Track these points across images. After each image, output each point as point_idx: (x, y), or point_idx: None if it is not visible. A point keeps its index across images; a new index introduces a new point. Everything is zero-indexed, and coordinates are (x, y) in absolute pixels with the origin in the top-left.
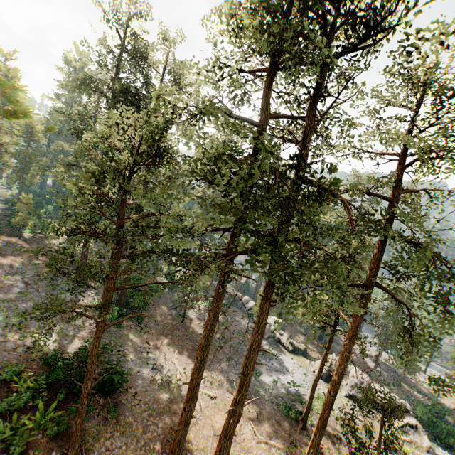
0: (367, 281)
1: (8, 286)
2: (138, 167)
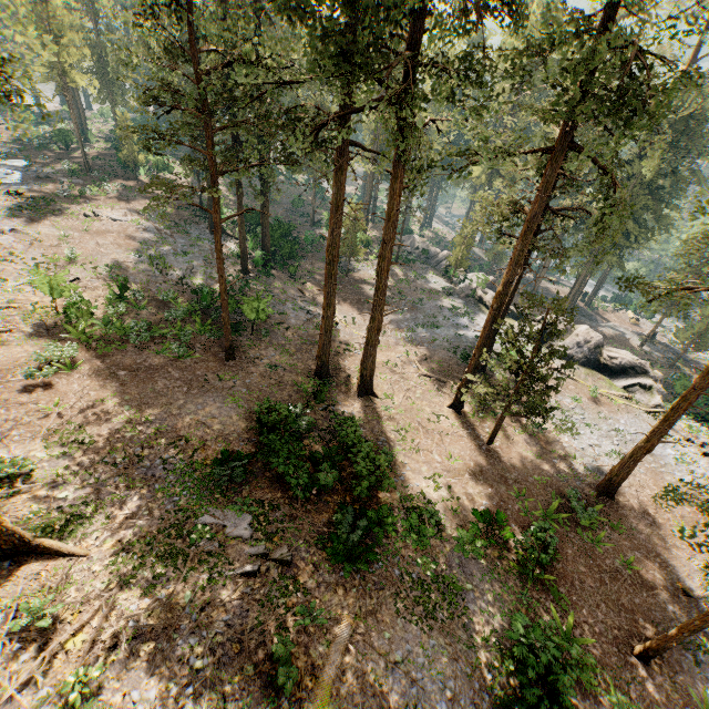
0: (557, 143)
1: (142, 231)
2: None
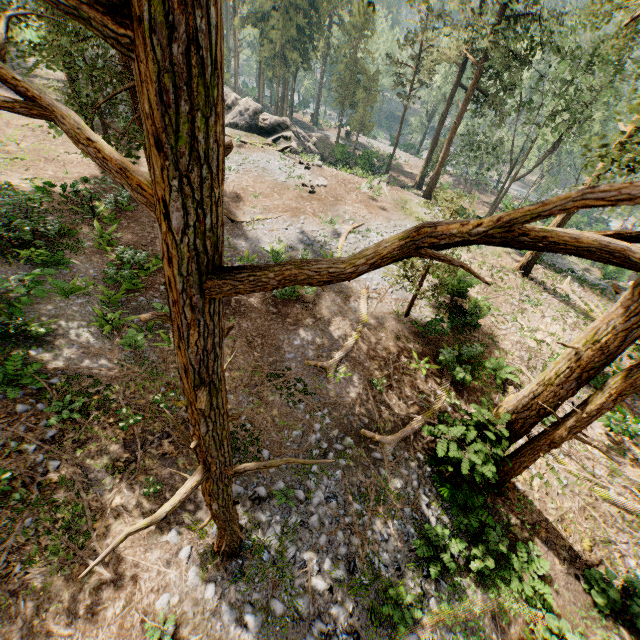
0: None
1: None
2: None
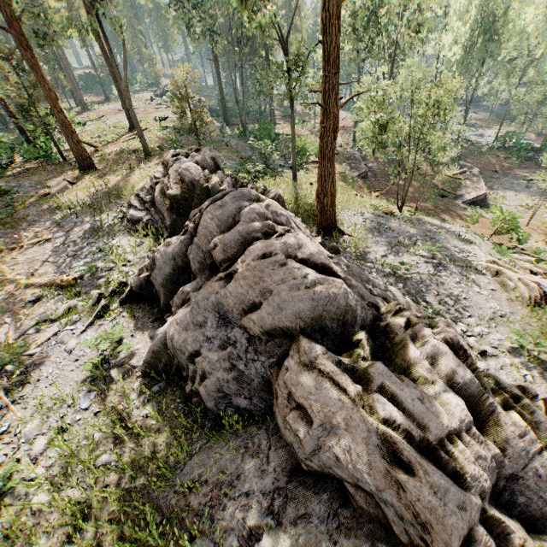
0: None
1: None
2: None
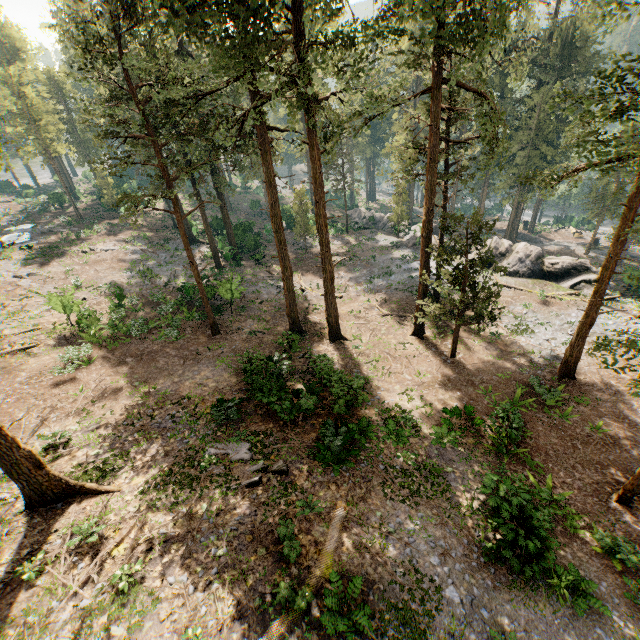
0: (435, 82)
1: (130, 254)
2: (120, 33)
